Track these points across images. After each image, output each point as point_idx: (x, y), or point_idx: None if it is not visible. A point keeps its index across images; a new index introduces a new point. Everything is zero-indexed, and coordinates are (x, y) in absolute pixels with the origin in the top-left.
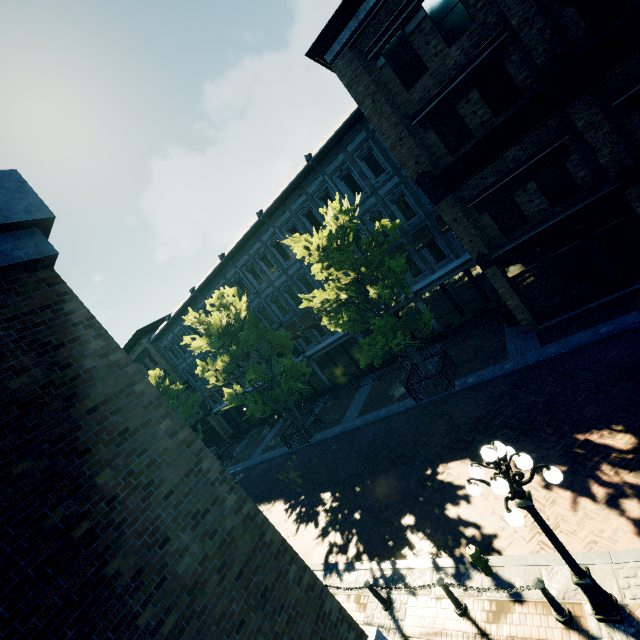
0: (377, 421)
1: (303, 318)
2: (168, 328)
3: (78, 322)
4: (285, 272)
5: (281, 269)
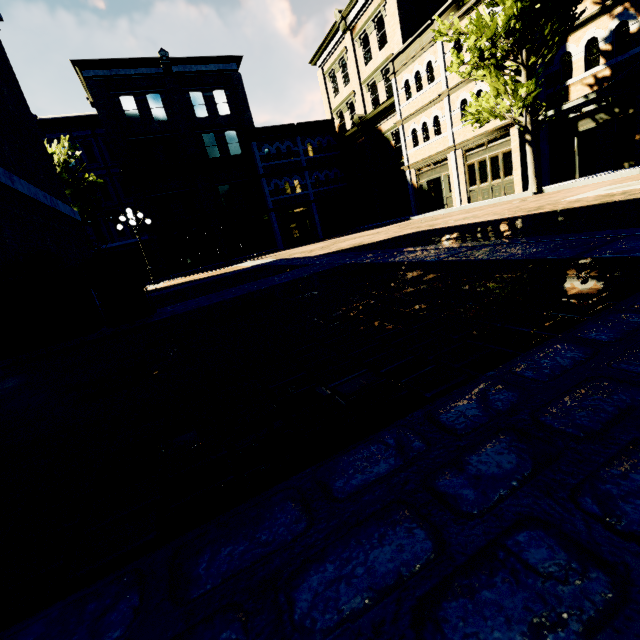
0: None
1: None
2: None
3: (5, 53)
4: None
5: None
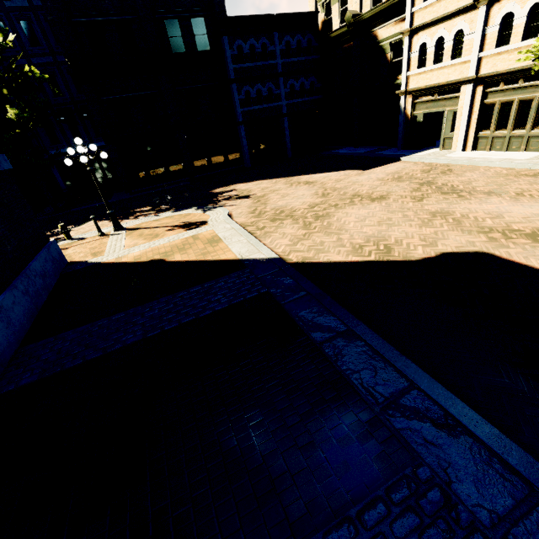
0: None
1: None
2: None
3: None
4: None
5: None
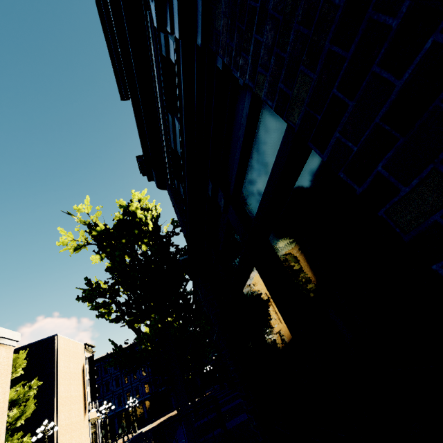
0: None
1: None
2: None
3: None
4: None
5: None
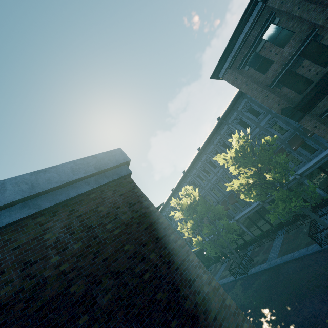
0: (293, 260)
1: (229, 198)
2: (163, 209)
3: (139, 195)
4: (215, 174)
5: (213, 173)
